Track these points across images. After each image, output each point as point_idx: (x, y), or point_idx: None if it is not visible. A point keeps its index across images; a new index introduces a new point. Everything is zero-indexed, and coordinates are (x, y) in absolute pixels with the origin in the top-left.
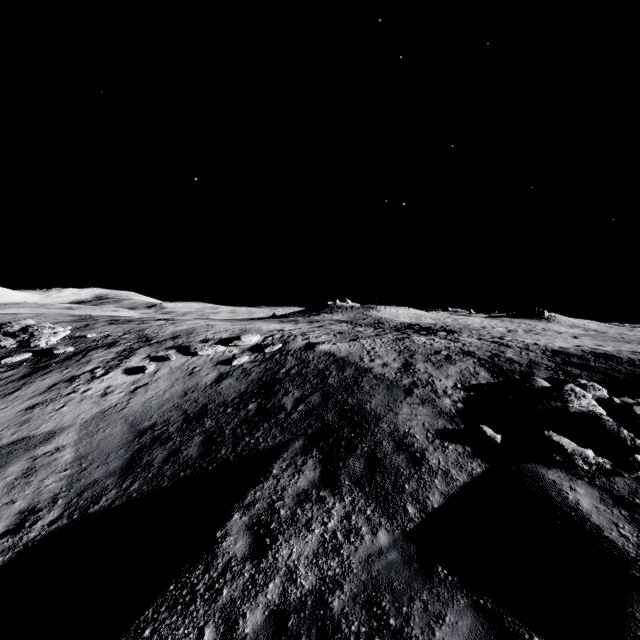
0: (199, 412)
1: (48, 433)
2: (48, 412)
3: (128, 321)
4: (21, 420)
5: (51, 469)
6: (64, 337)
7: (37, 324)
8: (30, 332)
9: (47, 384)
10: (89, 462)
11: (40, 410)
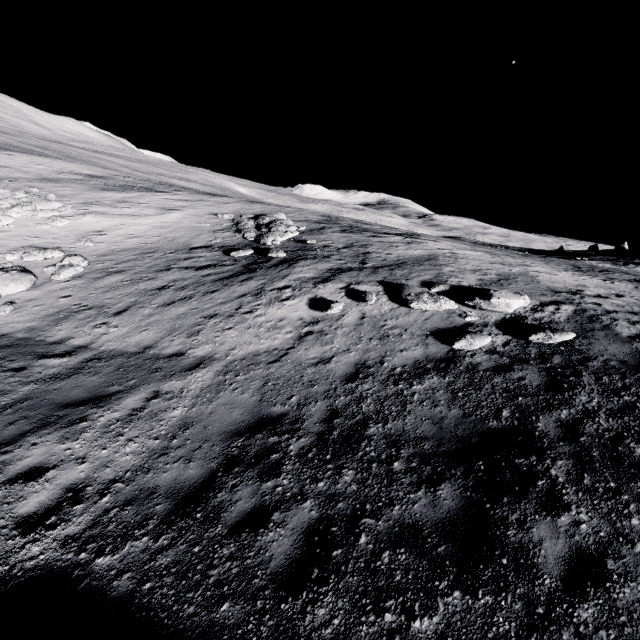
0: (349, 433)
1: (197, 359)
2: (216, 330)
3: (362, 230)
4: (194, 330)
5: (149, 425)
6: (292, 238)
7: (280, 220)
8: (270, 227)
9: (239, 292)
10: (181, 441)
11: (213, 324)
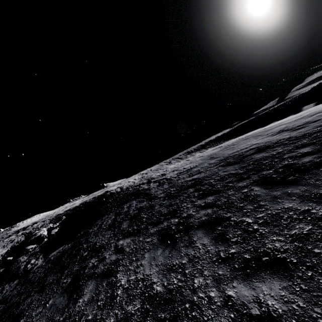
0: None
1: None
2: None
3: None
4: None
5: None
6: None
7: None
8: None
9: None
10: None
11: None
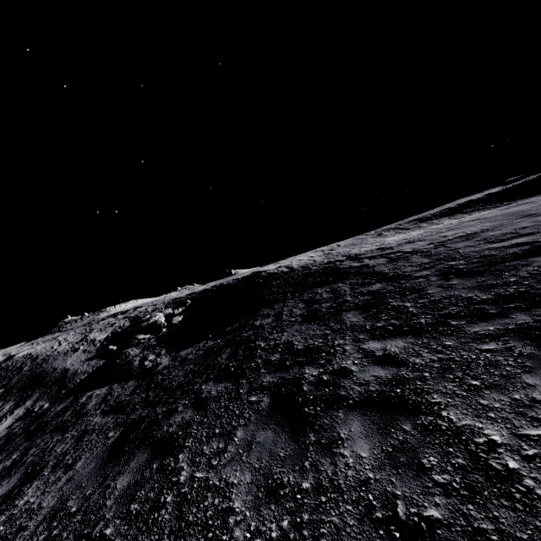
0: None
1: None
2: None
3: None
4: None
5: None
6: None
7: None
8: None
9: None
10: None
11: None
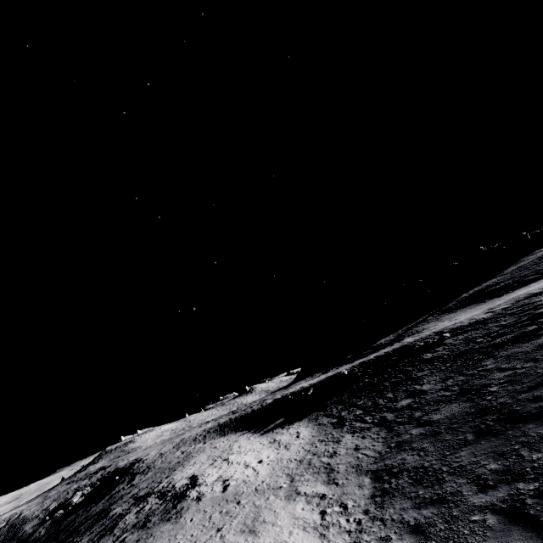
0: None
1: None
2: None
3: None
4: None
5: None
6: None
7: None
8: None
9: None
10: None
11: None
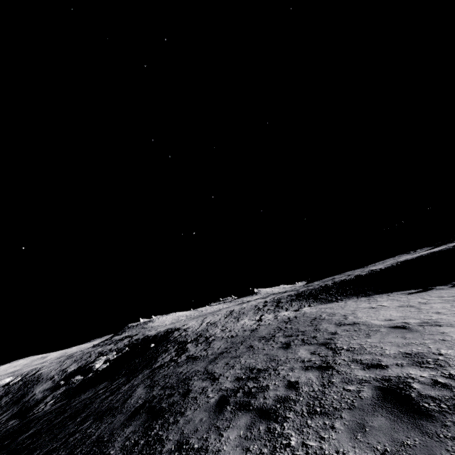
0: None
1: None
2: None
3: None
4: None
5: None
6: None
7: None
8: None
9: None
10: None
11: None
